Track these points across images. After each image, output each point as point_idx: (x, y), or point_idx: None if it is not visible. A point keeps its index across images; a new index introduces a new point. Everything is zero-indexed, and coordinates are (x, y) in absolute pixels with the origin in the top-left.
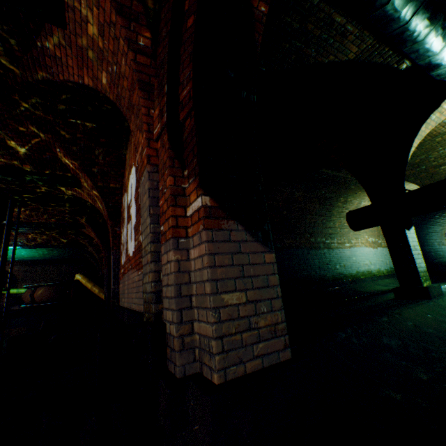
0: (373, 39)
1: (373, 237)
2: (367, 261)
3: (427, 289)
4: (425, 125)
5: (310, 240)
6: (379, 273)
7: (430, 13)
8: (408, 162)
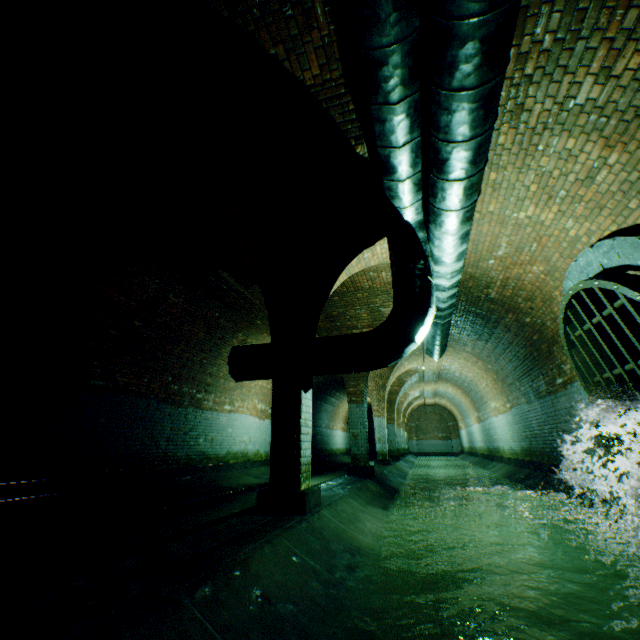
0: (343, 74)
1: (265, 403)
2: (247, 437)
3: (305, 496)
4: (357, 260)
5: (170, 387)
6: (257, 457)
7: (414, 64)
8: (326, 311)
